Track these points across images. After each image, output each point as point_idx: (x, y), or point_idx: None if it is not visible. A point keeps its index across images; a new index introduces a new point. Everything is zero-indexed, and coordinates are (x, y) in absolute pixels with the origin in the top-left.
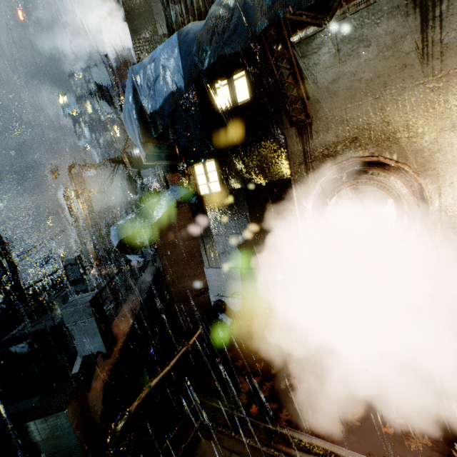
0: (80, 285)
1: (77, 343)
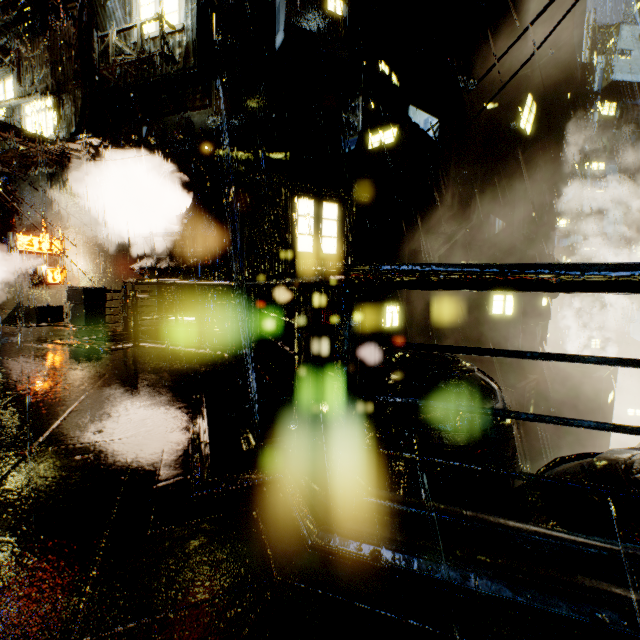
0: None
1: None
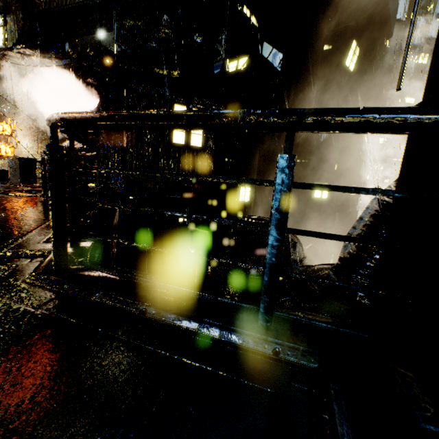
0: None
1: None
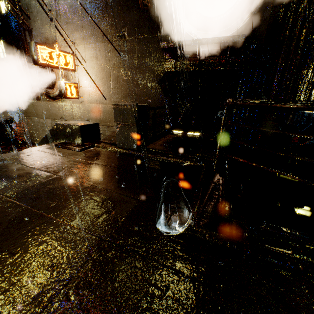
0: None
1: None
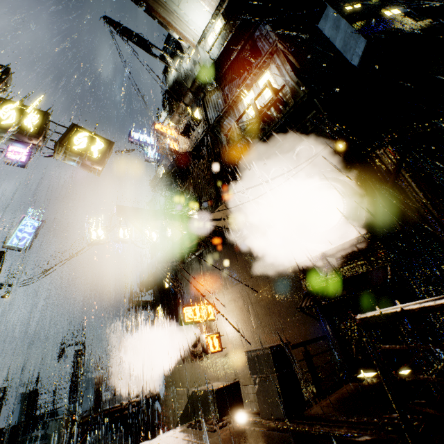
0: (109, 391)
1: (83, 401)
